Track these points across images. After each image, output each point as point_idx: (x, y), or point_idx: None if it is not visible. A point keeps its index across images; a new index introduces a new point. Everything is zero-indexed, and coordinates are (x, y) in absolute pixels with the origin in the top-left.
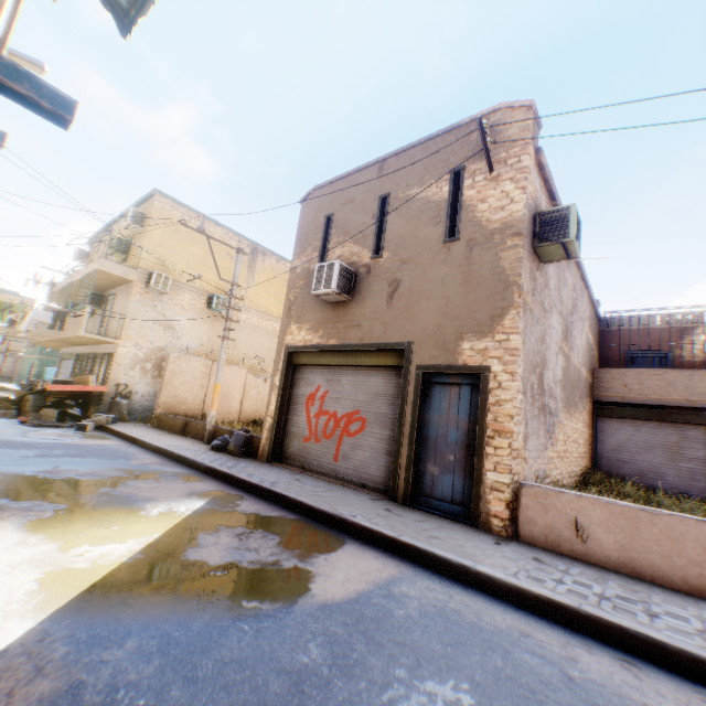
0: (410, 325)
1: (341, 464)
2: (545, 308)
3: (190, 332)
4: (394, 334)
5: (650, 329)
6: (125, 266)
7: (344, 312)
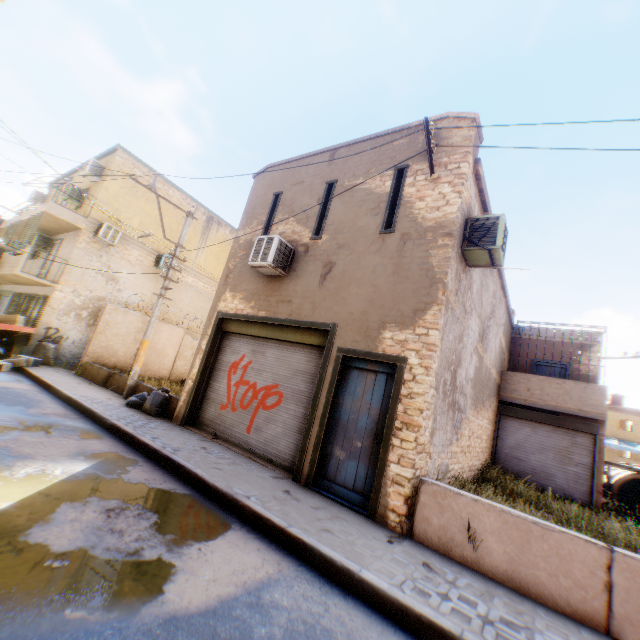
0: (338, 308)
1: (252, 437)
2: (466, 309)
3: (133, 287)
4: (321, 314)
5: (555, 342)
6: (75, 213)
7: (278, 287)
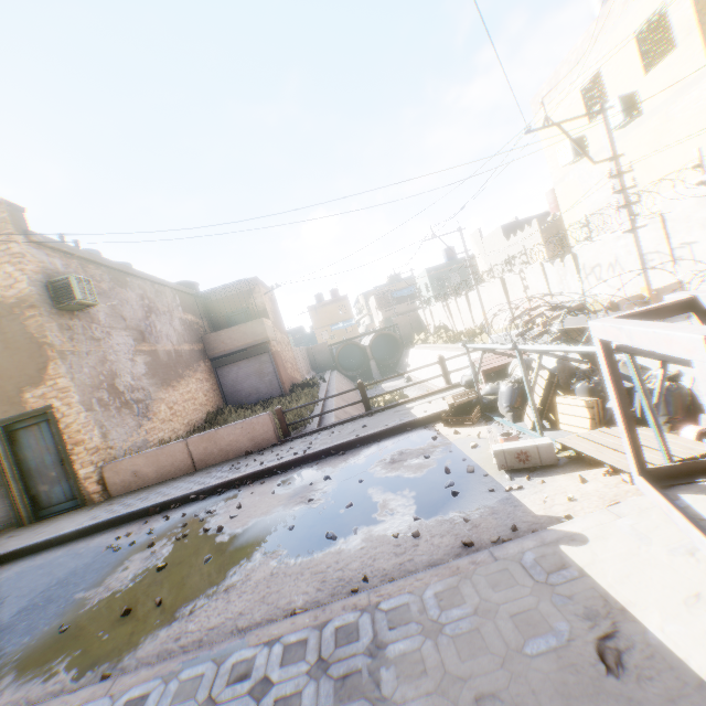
0: None
1: None
2: (99, 338)
3: None
4: None
5: (233, 295)
6: None
7: None
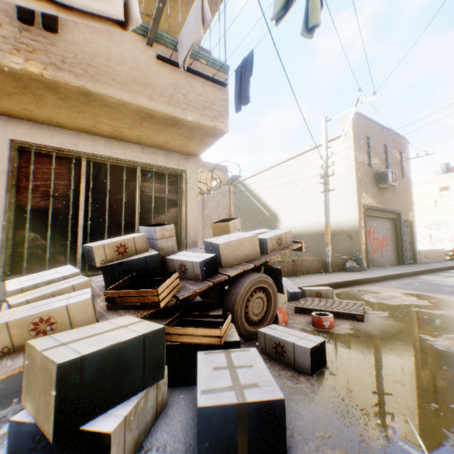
0: (399, 205)
1: (383, 259)
2: None
3: None
4: (396, 207)
5: None
6: None
7: (382, 193)
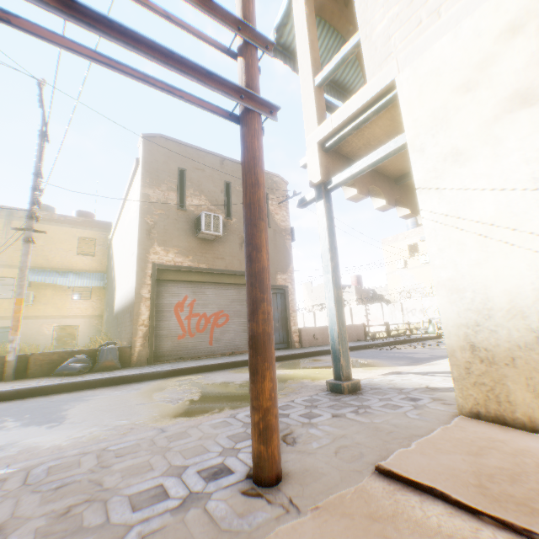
0: None
1: (215, 346)
2: None
3: None
4: None
5: None
6: None
7: (210, 247)
